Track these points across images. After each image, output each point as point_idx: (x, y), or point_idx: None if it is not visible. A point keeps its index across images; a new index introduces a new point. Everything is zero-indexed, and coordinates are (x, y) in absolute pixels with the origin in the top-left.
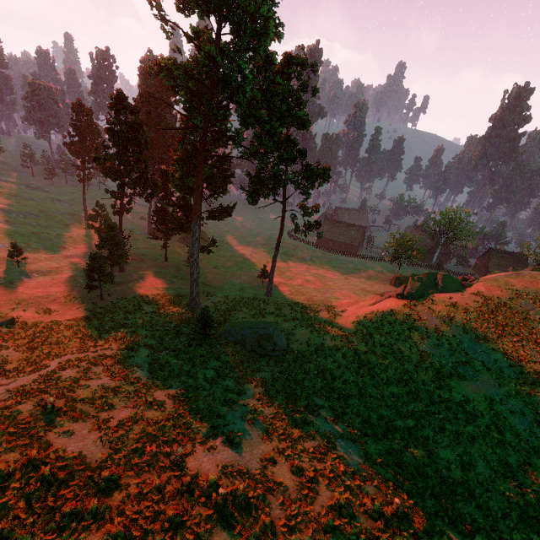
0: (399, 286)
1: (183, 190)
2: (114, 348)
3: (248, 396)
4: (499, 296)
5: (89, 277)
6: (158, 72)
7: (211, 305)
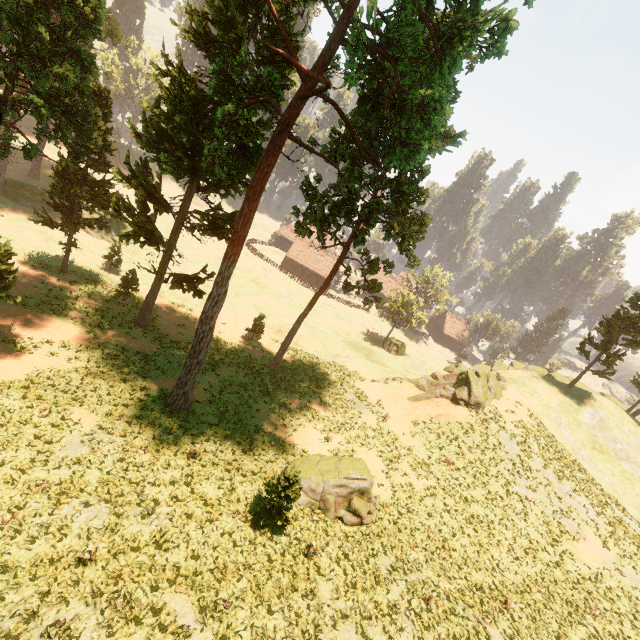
0: (395, 353)
1: (181, 169)
2: (93, 623)
3: None
4: (536, 407)
5: None
6: None
7: (205, 396)
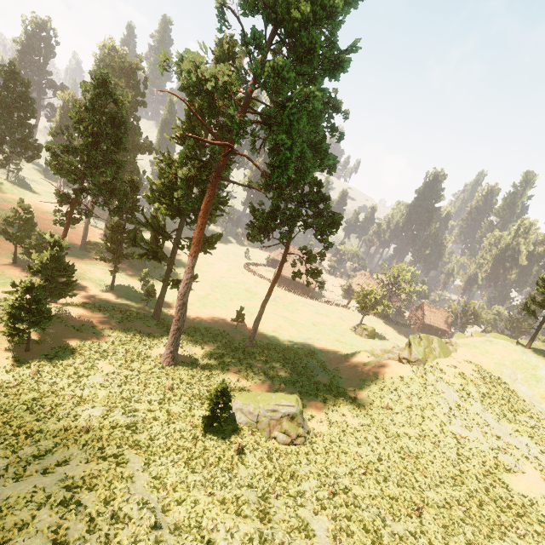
0: (366, 337)
1: (169, 210)
2: (79, 457)
3: (320, 537)
4: (486, 364)
5: (12, 316)
6: (179, 65)
7: (189, 359)
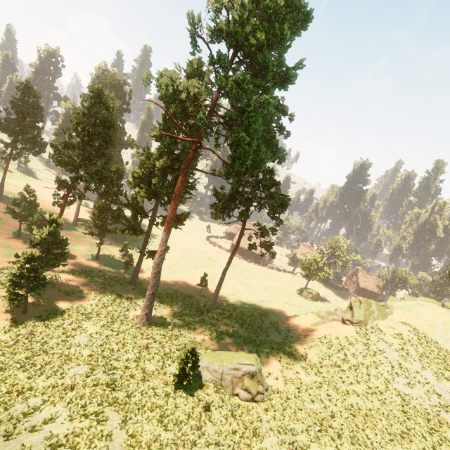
0: (311, 299)
1: (147, 194)
2: (64, 414)
3: None
4: (420, 326)
5: (14, 283)
6: (159, 80)
7: (161, 320)
